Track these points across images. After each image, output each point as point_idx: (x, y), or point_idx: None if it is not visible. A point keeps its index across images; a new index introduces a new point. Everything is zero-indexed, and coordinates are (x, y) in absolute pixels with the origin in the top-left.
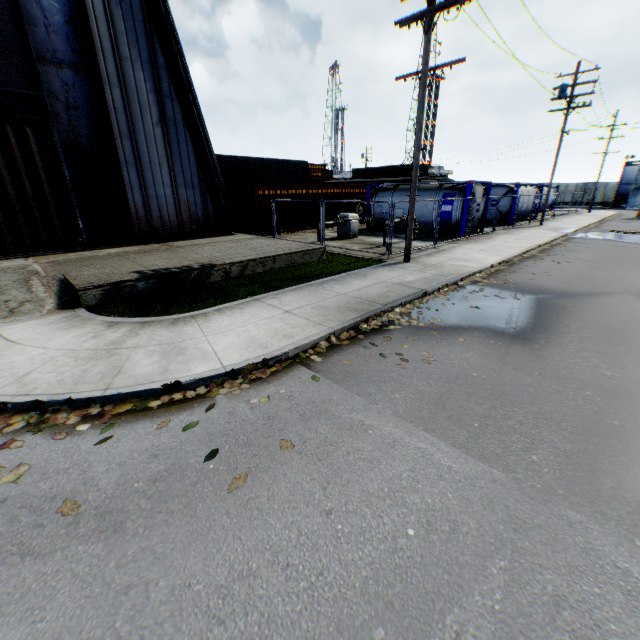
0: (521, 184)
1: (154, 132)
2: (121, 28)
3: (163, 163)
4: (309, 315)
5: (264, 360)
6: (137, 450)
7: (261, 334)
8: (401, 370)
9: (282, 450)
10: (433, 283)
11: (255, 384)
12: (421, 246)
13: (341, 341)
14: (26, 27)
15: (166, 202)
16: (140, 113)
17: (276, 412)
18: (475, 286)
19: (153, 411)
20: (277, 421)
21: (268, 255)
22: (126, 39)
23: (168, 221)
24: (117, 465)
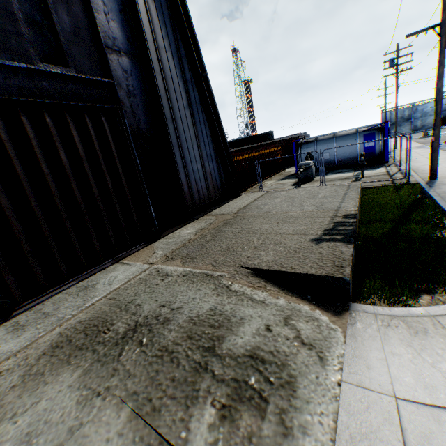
0: None
1: (185, 114)
2: (155, 21)
3: (193, 142)
4: None
5: None
6: None
7: None
8: None
9: None
10: None
11: None
12: (386, 171)
13: None
14: (92, 11)
15: (199, 177)
16: (175, 98)
17: None
18: None
19: None
20: None
21: (357, 197)
22: (160, 31)
23: (202, 194)
24: None
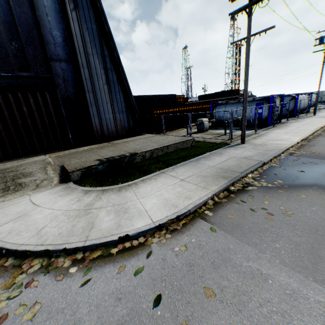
0: (299, 93)
1: (103, 87)
2: (87, 40)
3: (108, 102)
4: (196, 182)
5: (177, 216)
6: (106, 292)
7: (171, 196)
8: (270, 222)
9: (207, 297)
10: (265, 156)
11: (174, 234)
12: (247, 133)
13: (221, 199)
14: (45, 45)
15: (110, 121)
16: (97, 79)
17: (194, 259)
18: (292, 156)
19: (113, 256)
20: (196, 268)
21: (164, 145)
22: (90, 45)
23: (111, 131)
24: (94, 306)
